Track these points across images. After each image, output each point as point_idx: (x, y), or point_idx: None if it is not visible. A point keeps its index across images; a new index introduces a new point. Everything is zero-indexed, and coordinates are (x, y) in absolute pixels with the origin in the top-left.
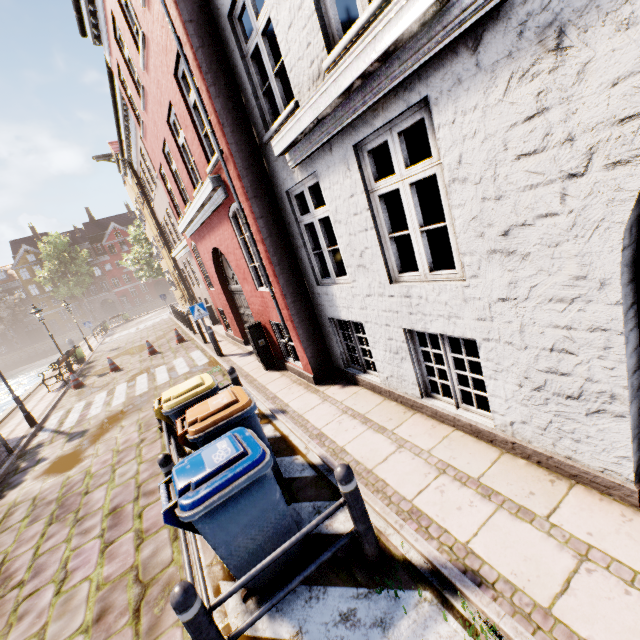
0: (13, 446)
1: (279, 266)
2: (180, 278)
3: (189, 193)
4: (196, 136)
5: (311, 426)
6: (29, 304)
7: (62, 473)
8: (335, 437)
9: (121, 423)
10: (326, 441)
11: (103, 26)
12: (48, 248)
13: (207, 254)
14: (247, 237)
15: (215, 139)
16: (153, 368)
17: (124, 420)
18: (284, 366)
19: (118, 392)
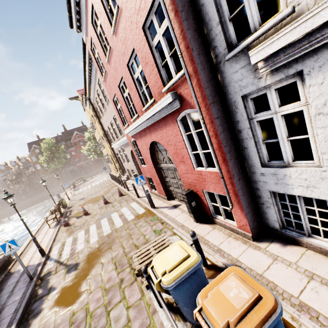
0: (32, 272)
1: (229, 153)
2: (115, 158)
3: (137, 109)
4: (155, 67)
5: (283, 291)
6: (36, 174)
7: (68, 307)
8: (327, 313)
9: (100, 260)
10: (320, 318)
11: (84, 18)
12: (45, 145)
13: (145, 145)
14: (194, 133)
15: (183, 62)
16: (109, 214)
17: (102, 257)
18: (212, 220)
19: (92, 231)
